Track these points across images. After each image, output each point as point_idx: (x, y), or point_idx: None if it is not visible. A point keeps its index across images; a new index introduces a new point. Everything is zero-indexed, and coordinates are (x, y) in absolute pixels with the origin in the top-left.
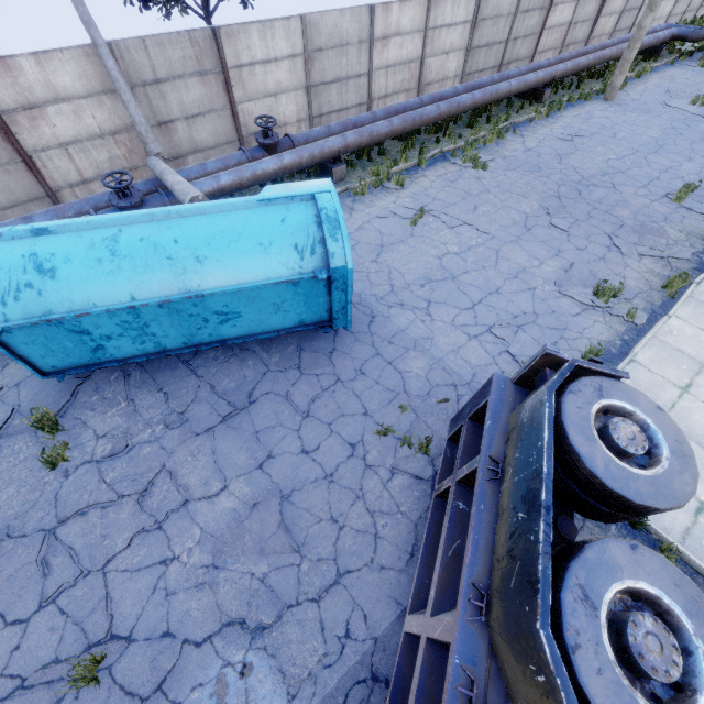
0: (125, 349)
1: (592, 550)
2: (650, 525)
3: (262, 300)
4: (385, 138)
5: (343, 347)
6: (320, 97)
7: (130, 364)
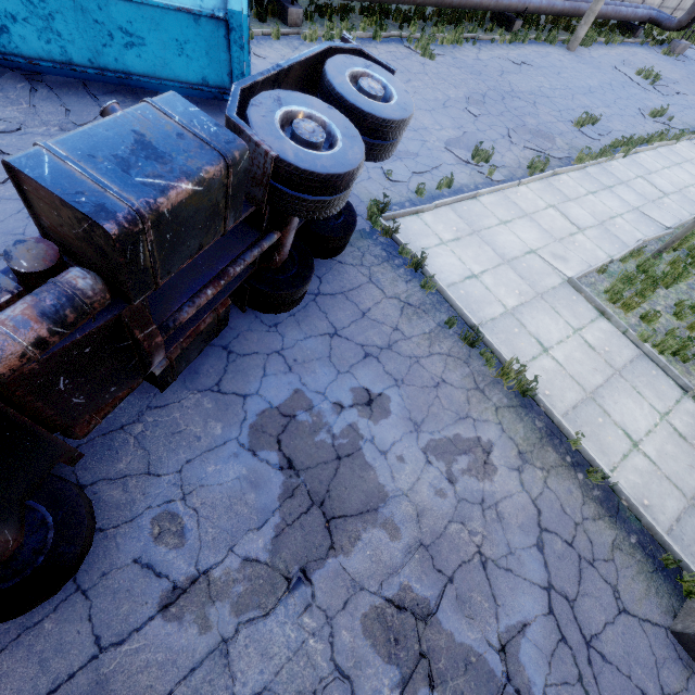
0: (31, 44)
1: (299, 94)
2: (427, 270)
3: (165, 31)
4: None
5: None
6: None
7: (39, 84)
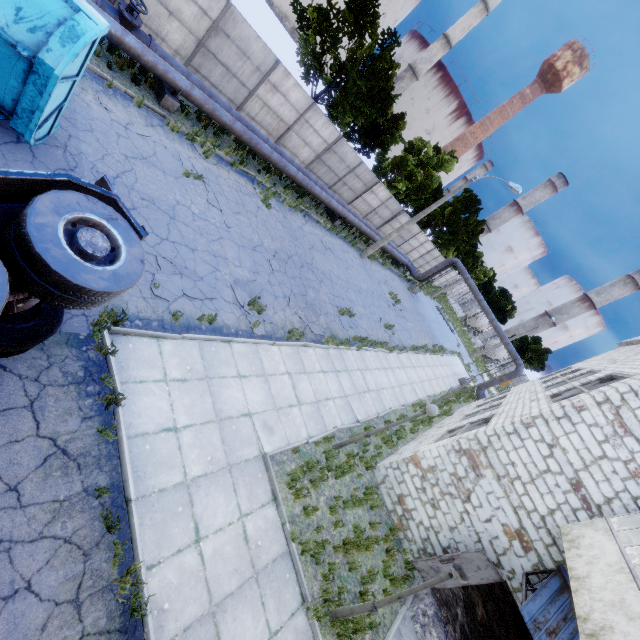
0: None
1: None
2: (119, 411)
3: None
4: (224, 125)
5: (10, 152)
6: (206, 60)
7: None
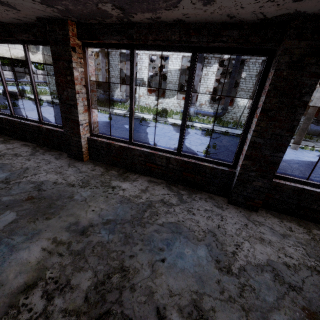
0: None
1: None
2: None
3: None
4: None
5: None
6: None
7: None
